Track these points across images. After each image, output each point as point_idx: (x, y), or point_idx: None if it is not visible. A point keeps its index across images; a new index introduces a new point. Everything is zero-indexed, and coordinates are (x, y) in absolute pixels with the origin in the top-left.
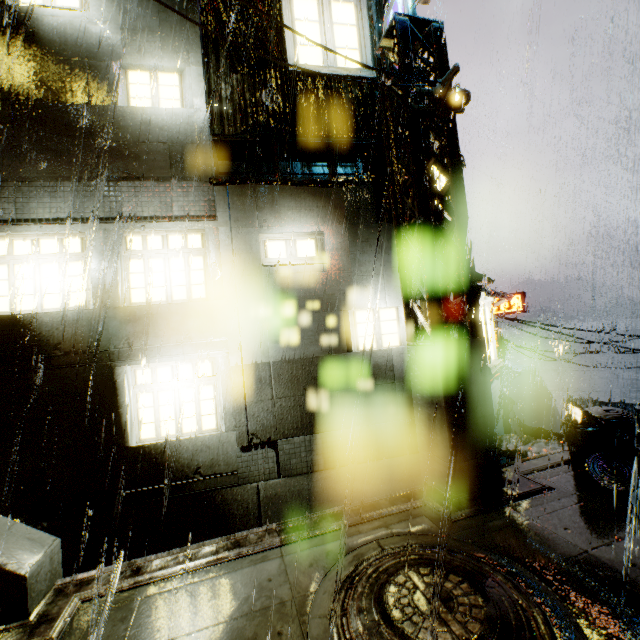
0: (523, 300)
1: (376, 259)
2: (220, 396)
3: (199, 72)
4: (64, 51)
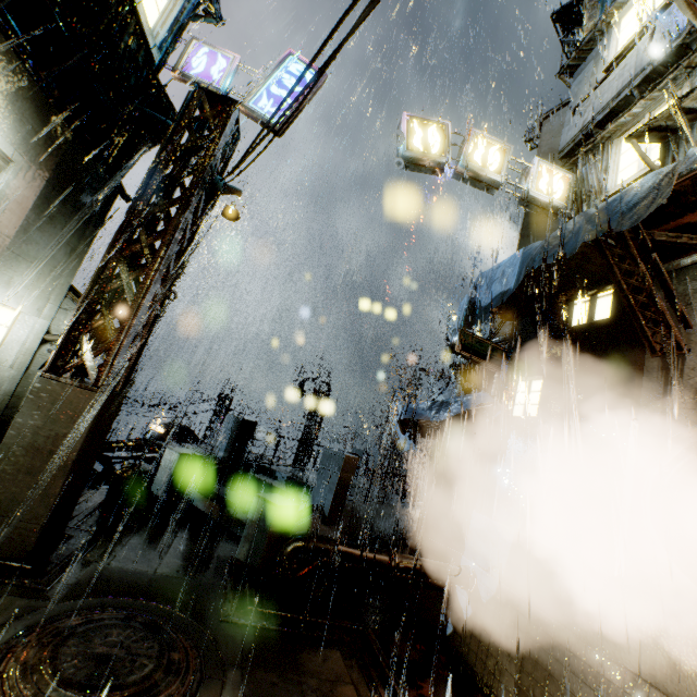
0: None
1: (47, 246)
2: None
3: None
4: None
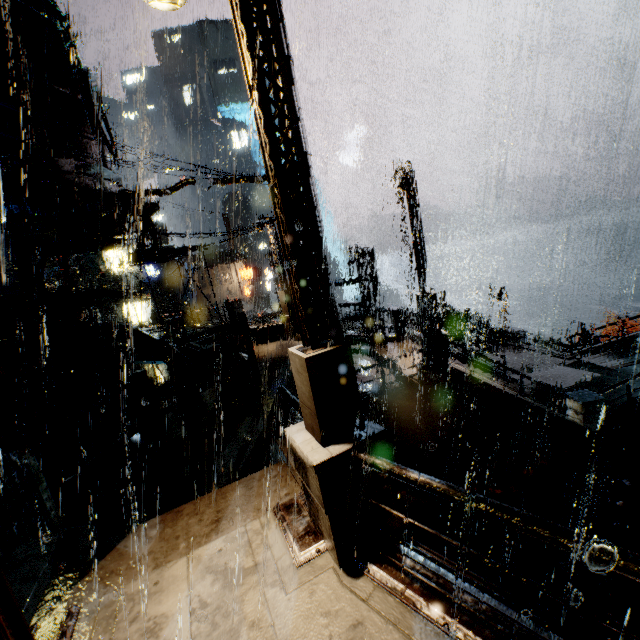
0: (253, 272)
1: None
2: None
3: None
4: None
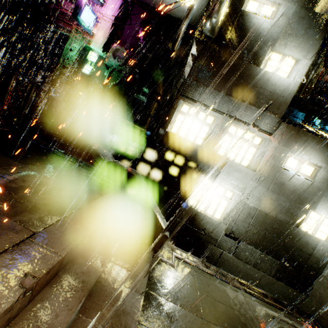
0: None
1: None
2: (228, 208)
3: (308, 64)
4: (252, 36)
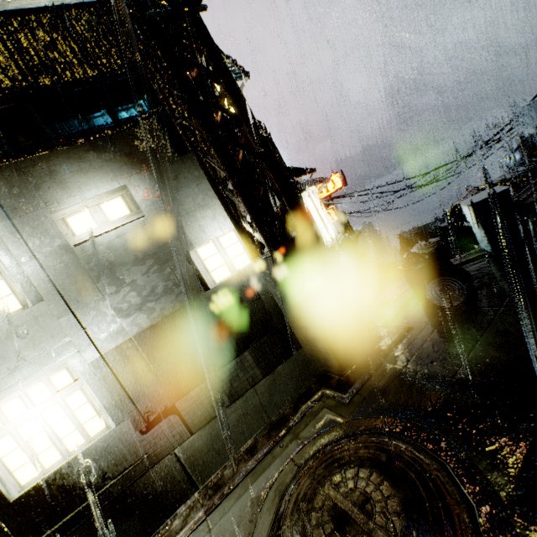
0: (342, 177)
1: (194, 192)
2: (93, 396)
3: None
4: None
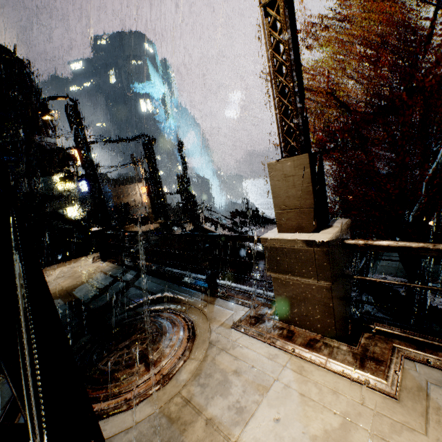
0: None
1: None
2: None
3: None
4: None
